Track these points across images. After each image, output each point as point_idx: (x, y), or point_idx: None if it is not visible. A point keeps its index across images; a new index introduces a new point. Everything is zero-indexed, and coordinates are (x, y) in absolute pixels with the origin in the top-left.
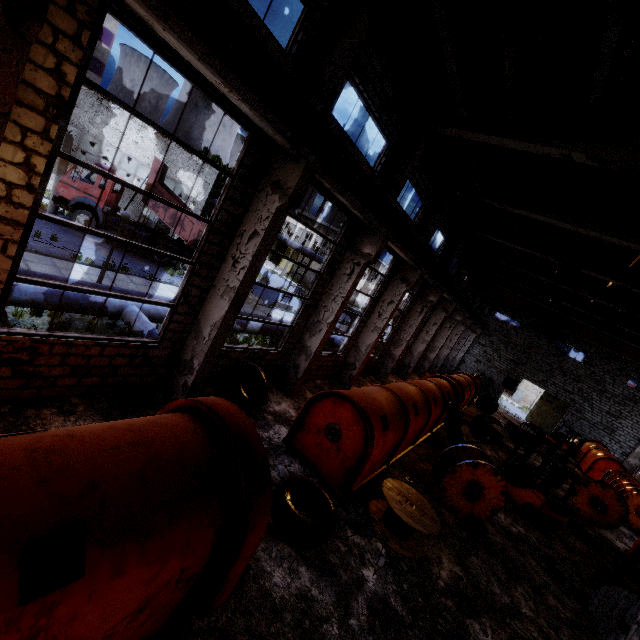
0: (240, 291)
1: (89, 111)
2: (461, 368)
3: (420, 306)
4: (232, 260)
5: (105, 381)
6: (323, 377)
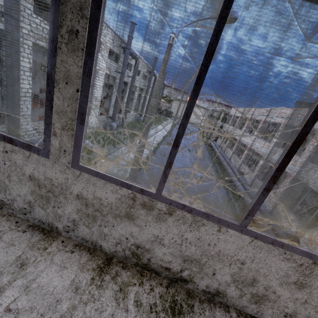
0: None
1: None
2: None
3: None
4: None
5: None
6: None
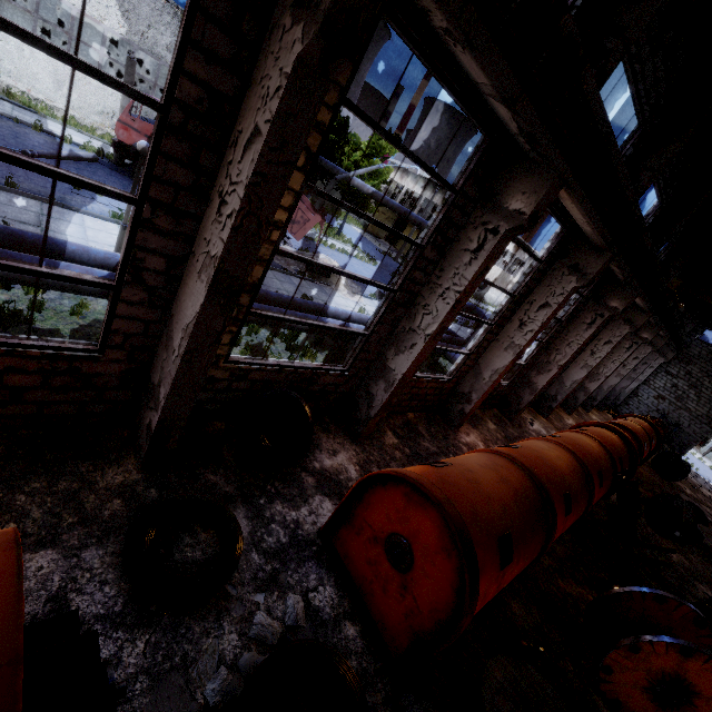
0: (227, 265)
1: (166, 33)
2: (630, 403)
3: (591, 314)
4: (218, 199)
5: (2, 410)
6: (419, 409)
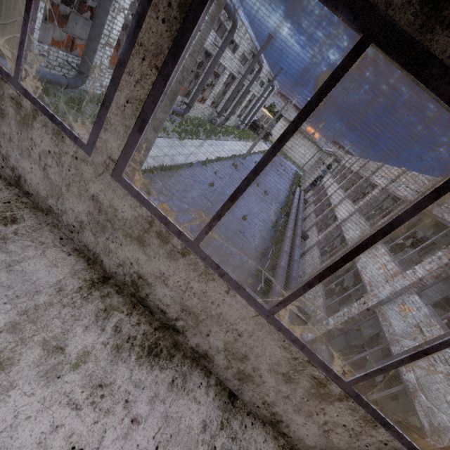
0: None
1: None
2: None
3: None
4: None
5: None
6: None
